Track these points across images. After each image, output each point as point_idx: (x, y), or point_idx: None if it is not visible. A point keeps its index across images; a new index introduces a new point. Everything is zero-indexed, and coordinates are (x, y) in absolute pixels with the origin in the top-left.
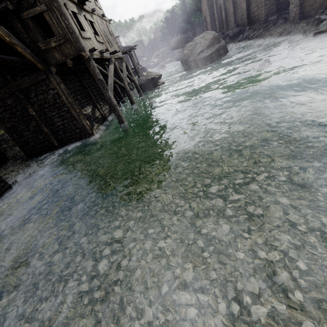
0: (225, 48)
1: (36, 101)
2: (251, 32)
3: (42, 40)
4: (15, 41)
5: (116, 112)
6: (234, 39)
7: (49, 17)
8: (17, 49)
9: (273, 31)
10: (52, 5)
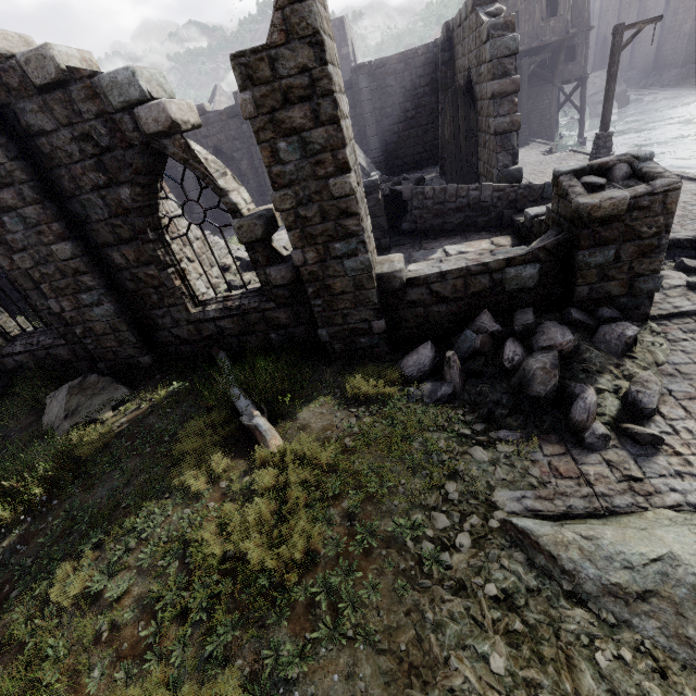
0: (625, 94)
1: (529, 107)
2: (659, 79)
3: (563, 62)
4: (561, 62)
5: (583, 126)
6: (629, 85)
7: (578, 48)
8: (559, 67)
9: (692, 81)
10: (584, 41)
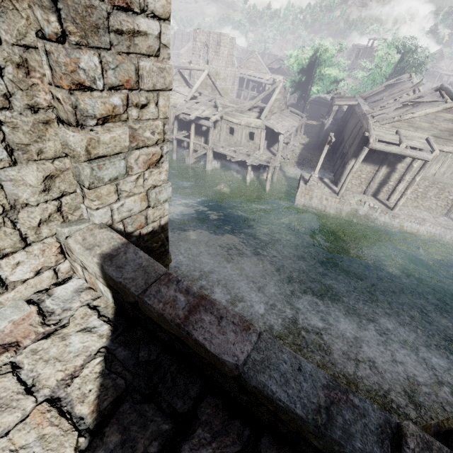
0: None
1: None
2: None
3: None
4: None
5: None
6: None
7: None
8: None
9: None
10: None
